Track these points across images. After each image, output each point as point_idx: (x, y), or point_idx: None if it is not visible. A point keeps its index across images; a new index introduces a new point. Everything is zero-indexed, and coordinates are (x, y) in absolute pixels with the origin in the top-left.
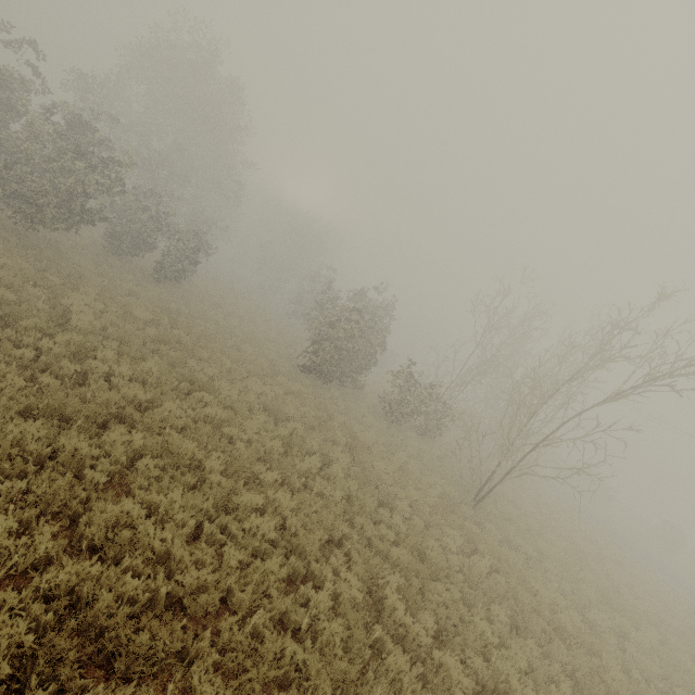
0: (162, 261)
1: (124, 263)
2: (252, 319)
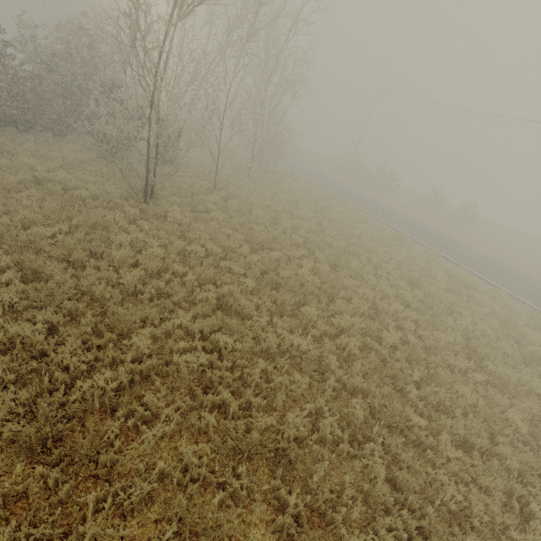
0: None
1: None
2: None
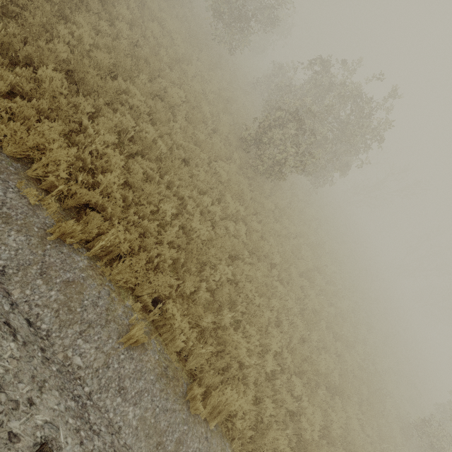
0: None
1: None
2: None
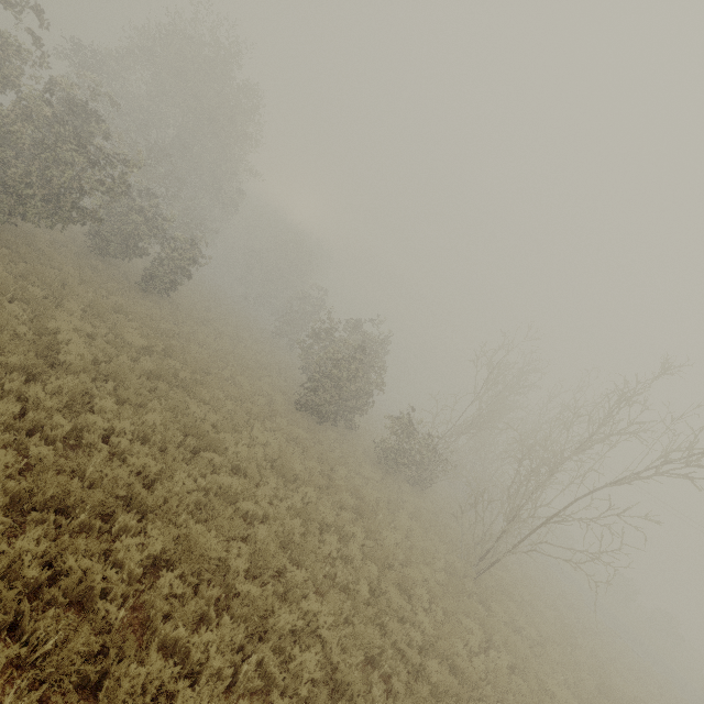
0: (152, 269)
1: (107, 266)
2: (240, 339)
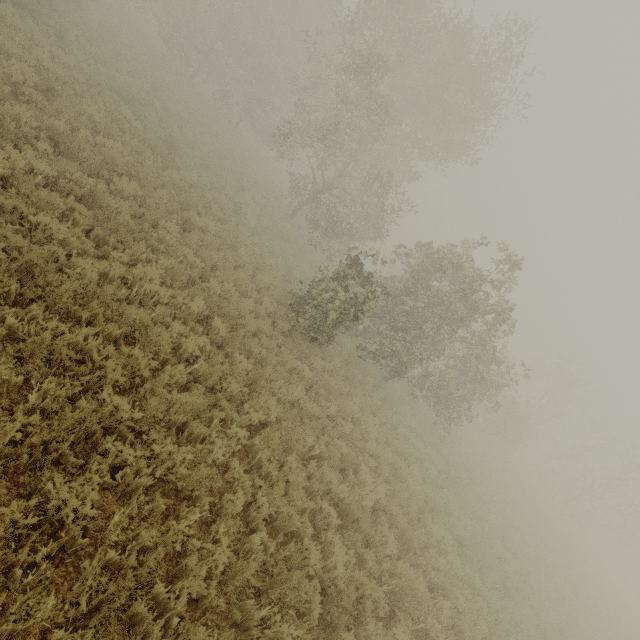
0: None
1: None
2: None
